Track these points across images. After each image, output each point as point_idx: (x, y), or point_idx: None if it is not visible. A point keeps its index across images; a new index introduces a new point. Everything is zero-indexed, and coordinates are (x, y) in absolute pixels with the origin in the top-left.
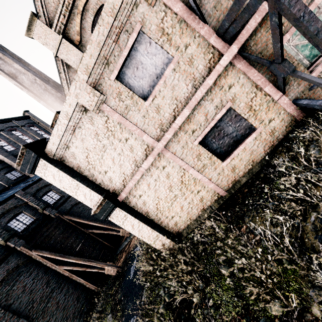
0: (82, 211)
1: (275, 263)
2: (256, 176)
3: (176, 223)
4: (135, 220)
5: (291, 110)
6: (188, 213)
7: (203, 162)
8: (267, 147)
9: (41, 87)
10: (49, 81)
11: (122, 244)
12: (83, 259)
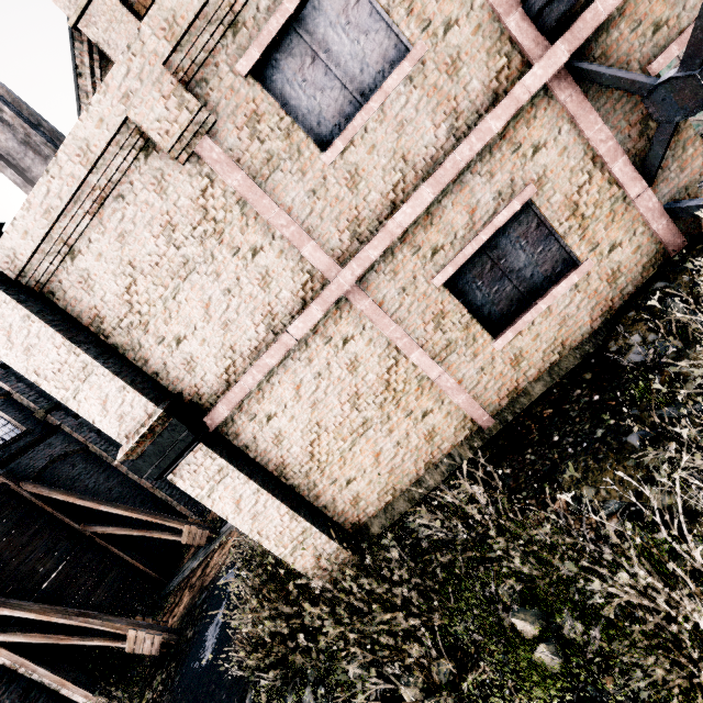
0: (79, 475)
1: (700, 589)
2: (571, 379)
3: (358, 499)
4: (248, 485)
5: (659, 227)
6: (391, 472)
7: (448, 336)
8: (598, 311)
9: (15, 134)
10: (41, 126)
11: (183, 567)
12: (62, 609)
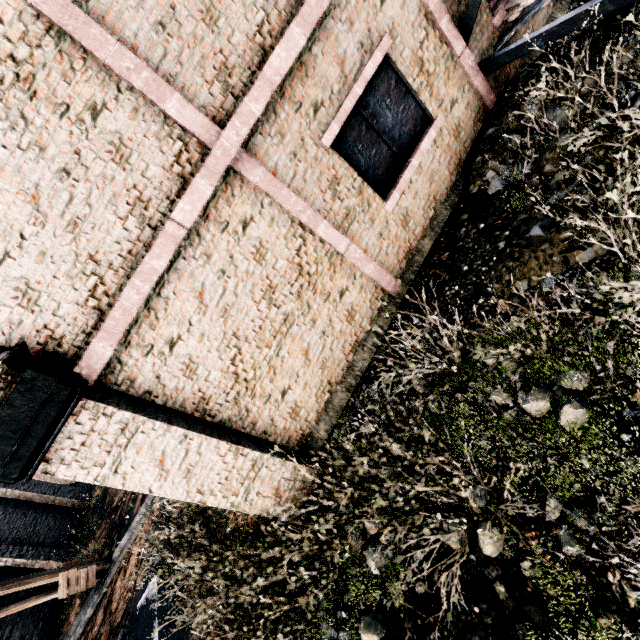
0: None
1: None
2: (451, 225)
3: (297, 409)
4: (170, 433)
5: (478, 84)
6: (324, 366)
7: (346, 204)
8: (453, 164)
9: None
10: None
11: (72, 627)
12: None
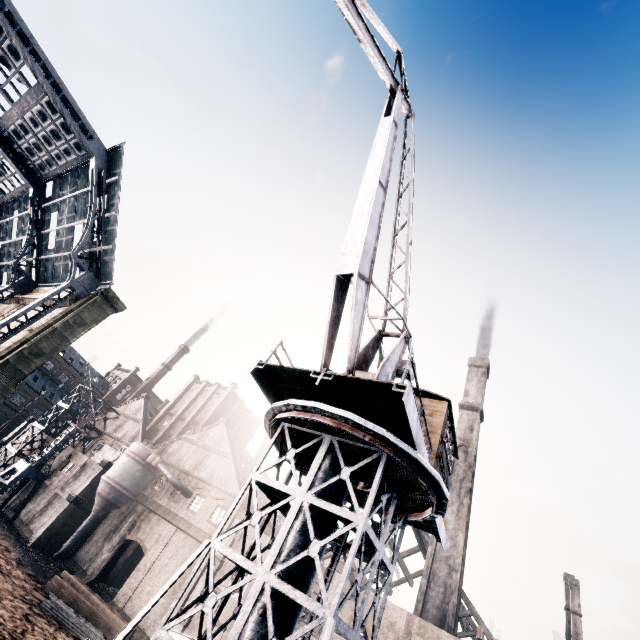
0: None
1: None
2: None
3: None
4: None
5: None
6: None
7: None
8: None
9: None
10: None
11: None
12: None
